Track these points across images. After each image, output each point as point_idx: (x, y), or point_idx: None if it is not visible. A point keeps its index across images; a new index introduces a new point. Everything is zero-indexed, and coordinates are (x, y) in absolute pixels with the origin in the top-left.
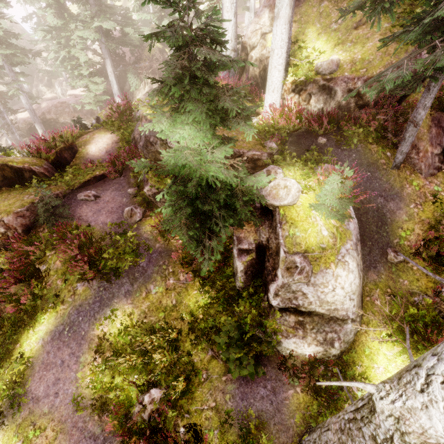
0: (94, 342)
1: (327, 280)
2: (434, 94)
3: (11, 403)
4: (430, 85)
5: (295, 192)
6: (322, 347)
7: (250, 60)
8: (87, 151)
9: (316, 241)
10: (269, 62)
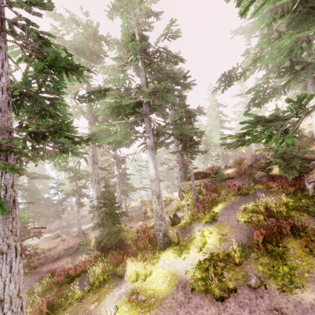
0: (240, 210)
1: None
2: None
3: (213, 220)
4: None
5: None
6: None
7: (304, 134)
8: (224, 173)
9: None
10: (313, 129)
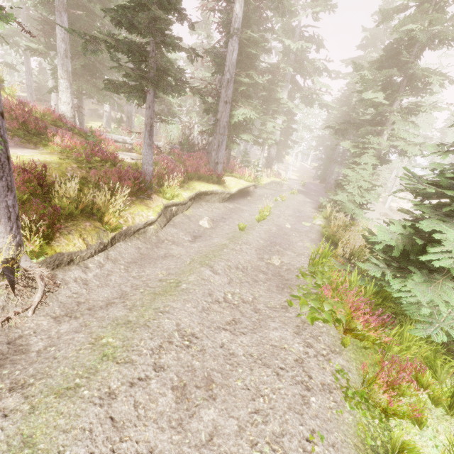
0: None
1: None
2: None
3: None
4: None
5: None
6: None
7: None
8: None
9: None
10: None
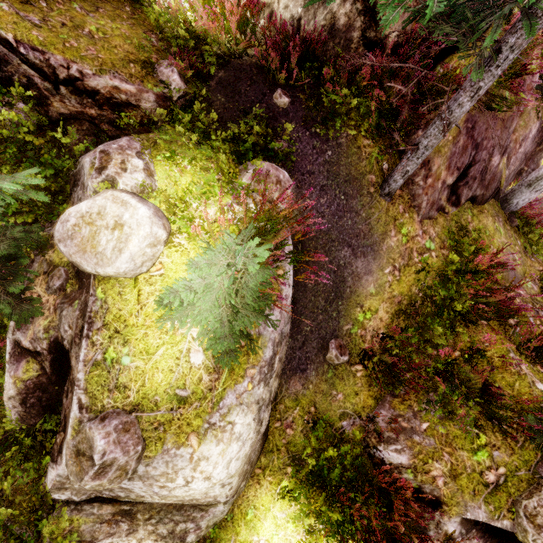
0: None
1: (175, 468)
2: (502, 68)
3: None
4: (505, 41)
5: (143, 246)
6: (166, 541)
7: None
8: None
9: (170, 380)
10: None
